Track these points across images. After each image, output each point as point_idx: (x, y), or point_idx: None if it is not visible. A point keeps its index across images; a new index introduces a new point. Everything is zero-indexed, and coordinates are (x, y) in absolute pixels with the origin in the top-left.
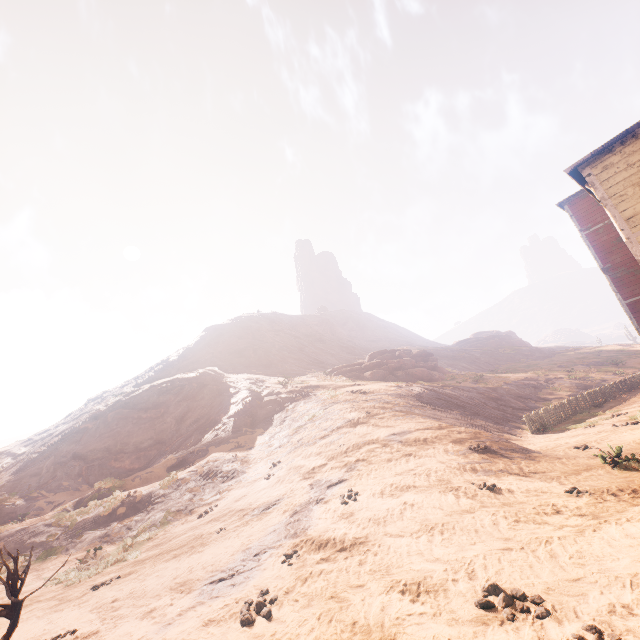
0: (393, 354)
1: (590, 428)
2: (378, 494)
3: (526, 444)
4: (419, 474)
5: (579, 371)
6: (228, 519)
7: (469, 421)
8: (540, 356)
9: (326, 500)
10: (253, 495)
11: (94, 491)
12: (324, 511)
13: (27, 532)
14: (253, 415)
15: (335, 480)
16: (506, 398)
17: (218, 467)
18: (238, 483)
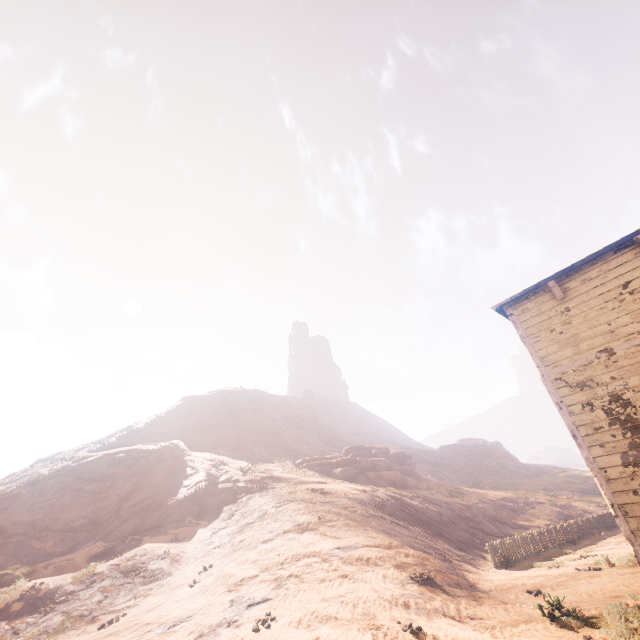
0: (370, 451)
1: (553, 569)
2: (295, 623)
3: (483, 580)
4: (346, 602)
5: (562, 497)
6: (128, 635)
7: (428, 542)
8: (526, 474)
9: (239, 623)
10: (168, 606)
11: None
12: (231, 638)
13: None
14: (203, 503)
15: (258, 598)
16: (479, 519)
17: (144, 563)
18: (159, 587)
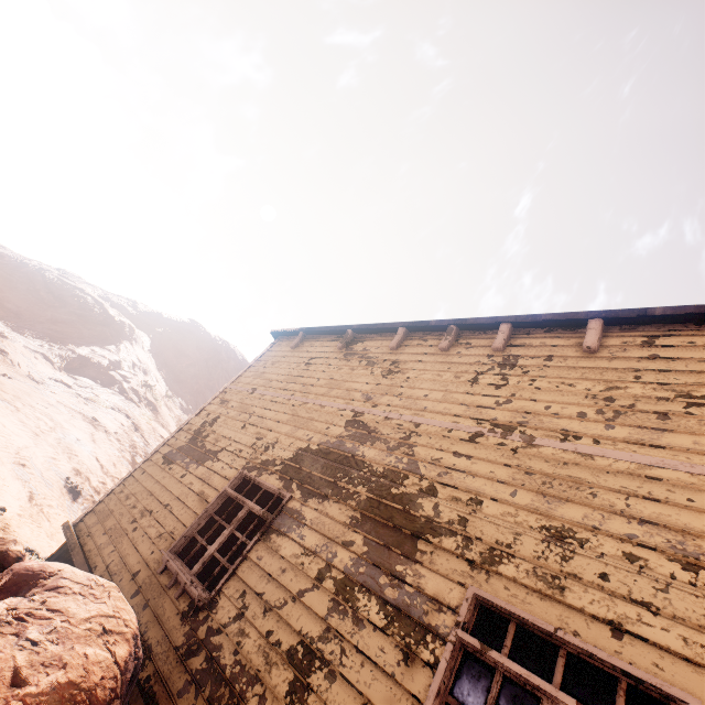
0: None
1: None
2: None
3: None
4: None
5: None
6: None
7: None
8: None
9: None
10: None
11: None
12: None
13: None
14: (85, 367)
15: None
16: None
17: None
18: None
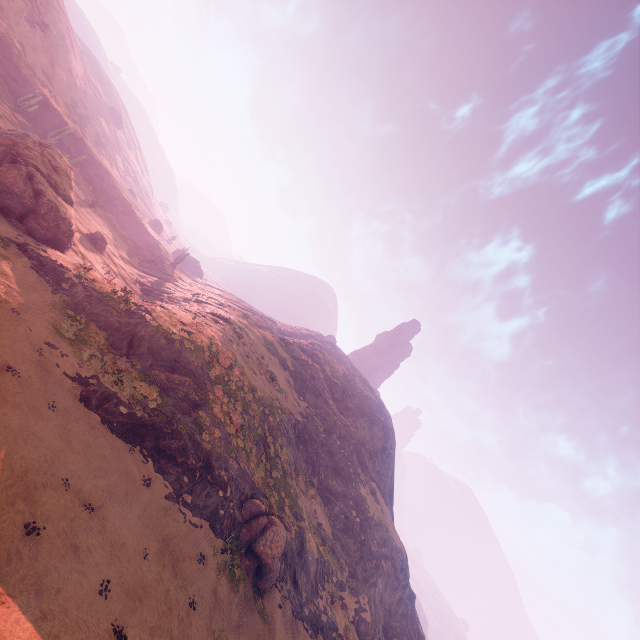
0: None
1: None
2: None
3: None
4: None
5: None
6: None
7: None
8: None
9: None
10: None
11: None
12: None
13: None
14: None
15: None
16: None
17: None
18: None
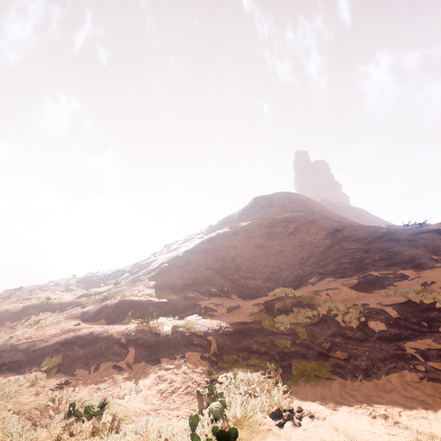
0: None
1: None
2: None
3: None
4: None
5: None
6: None
7: None
8: None
9: None
10: None
11: (281, 298)
12: None
13: (236, 330)
14: (425, 245)
15: None
16: None
17: None
18: None
